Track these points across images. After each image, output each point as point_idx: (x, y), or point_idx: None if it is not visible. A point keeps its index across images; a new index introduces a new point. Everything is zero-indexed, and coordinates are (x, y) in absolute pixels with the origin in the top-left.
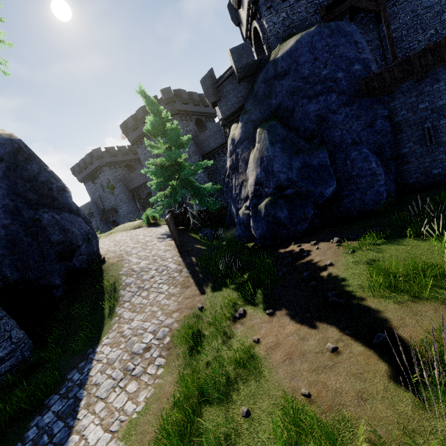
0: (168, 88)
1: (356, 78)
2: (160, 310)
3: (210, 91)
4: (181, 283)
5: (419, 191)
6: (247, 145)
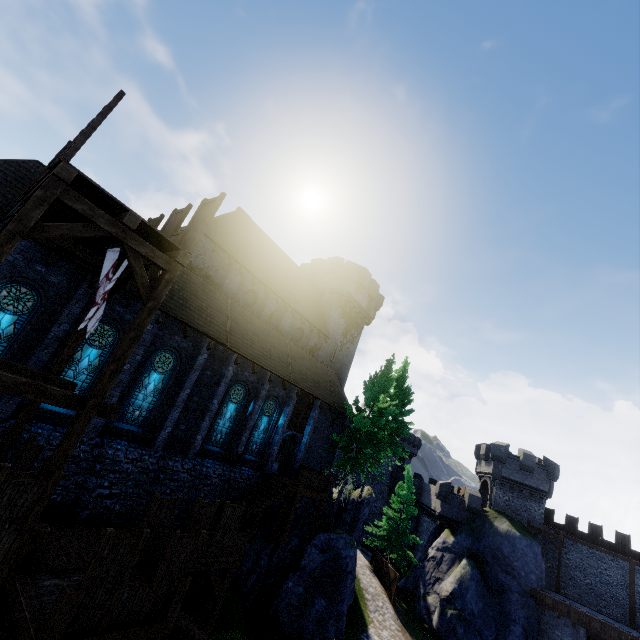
0: None
1: (530, 583)
2: (397, 636)
3: (443, 493)
4: (400, 626)
5: None
6: (453, 558)
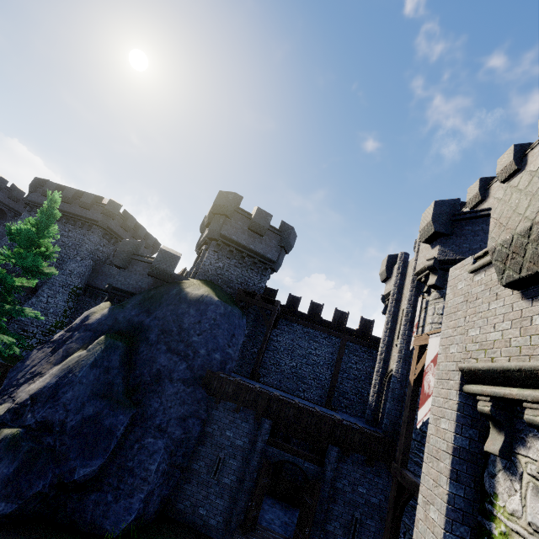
0: (119, 205)
1: (210, 365)
2: None
3: (124, 255)
4: None
5: (173, 529)
6: (87, 338)
